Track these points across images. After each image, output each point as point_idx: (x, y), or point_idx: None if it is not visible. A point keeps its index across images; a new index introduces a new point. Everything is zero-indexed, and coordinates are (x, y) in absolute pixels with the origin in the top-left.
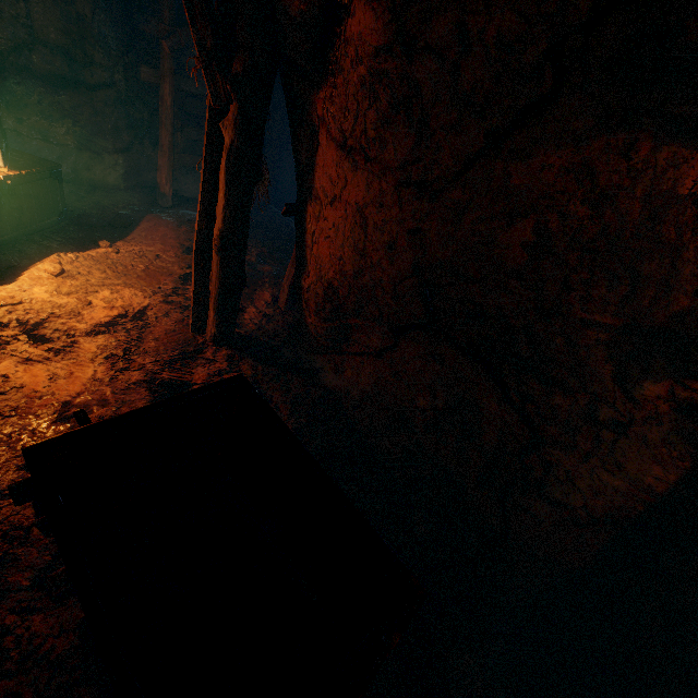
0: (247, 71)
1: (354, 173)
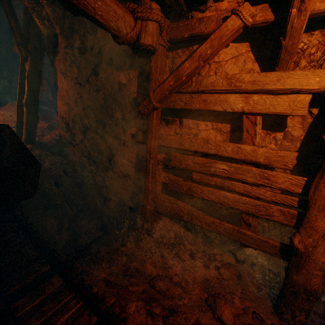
0: (32, 49)
1: (65, 80)
